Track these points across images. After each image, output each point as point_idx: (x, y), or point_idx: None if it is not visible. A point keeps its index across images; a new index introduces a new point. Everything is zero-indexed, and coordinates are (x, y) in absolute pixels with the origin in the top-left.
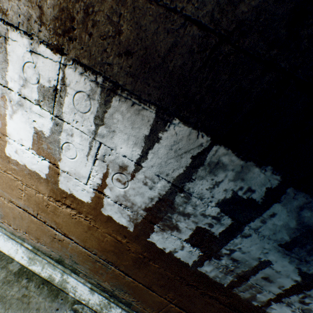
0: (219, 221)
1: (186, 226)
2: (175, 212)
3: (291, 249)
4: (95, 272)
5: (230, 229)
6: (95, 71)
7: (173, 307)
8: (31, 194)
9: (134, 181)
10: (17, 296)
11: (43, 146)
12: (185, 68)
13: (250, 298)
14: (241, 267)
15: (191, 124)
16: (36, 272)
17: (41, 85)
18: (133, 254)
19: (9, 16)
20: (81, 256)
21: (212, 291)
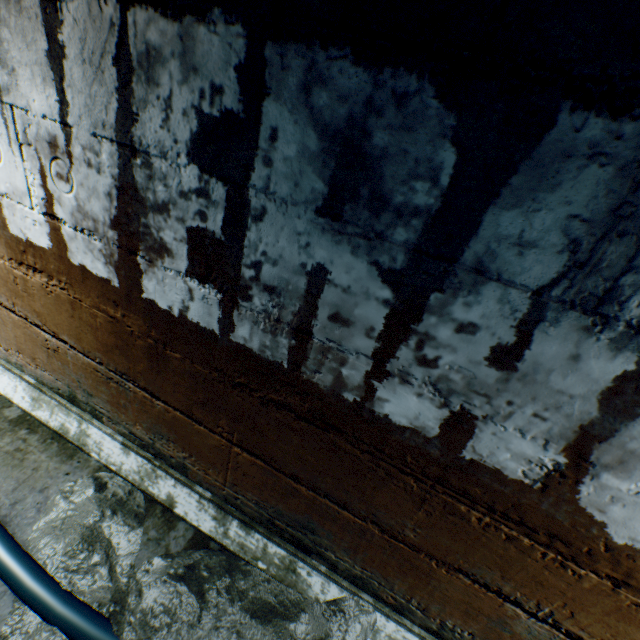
0: (210, 200)
1: (174, 236)
2: (149, 210)
3: (340, 215)
4: (117, 406)
5: (231, 210)
6: None
7: (241, 454)
8: None
9: (77, 167)
10: (7, 449)
11: None
12: None
13: (336, 384)
14: (289, 305)
15: None
16: (43, 421)
17: None
18: (141, 341)
19: None
20: (90, 376)
21: (273, 389)
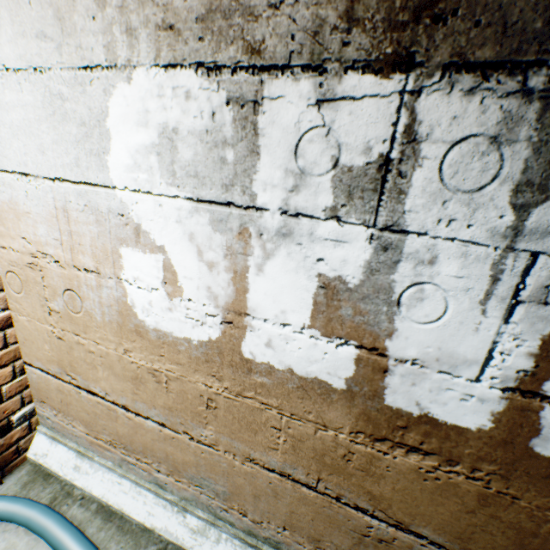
0: None
1: None
2: None
3: None
4: None
5: None
6: (520, 63)
7: None
8: (302, 435)
9: None
10: None
11: (340, 312)
12: None
13: None
14: None
15: None
16: None
17: (341, 170)
18: None
19: (266, 51)
20: None
21: None
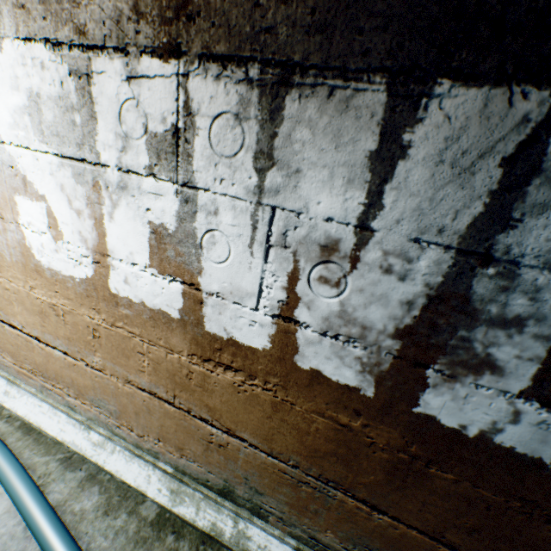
0: None
1: (515, 354)
2: (479, 323)
3: None
4: (301, 509)
5: None
6: (242, 58)
7: None
8: (159, 359)
9: (360, 272)
10: None
11: (167, 254)
12: None
13: None
14: None
15: (487, 78)
16: (188, 519)
17: (151, 135)
18: (383, 453)
19: (89, 33)
20: (267, 475)
21: None
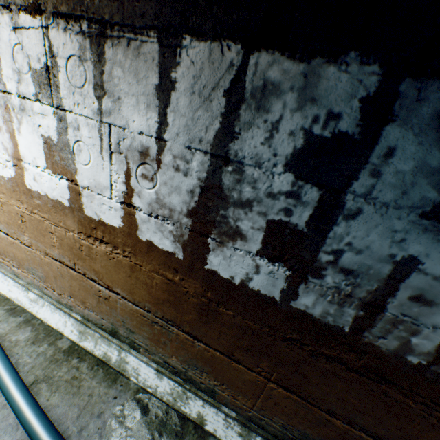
0: (299, 200)
1: (251, 225)
2: (229, 205)
3: None
4: (156, 342)
5: (321, 209)
6: (77, 16)
7: (275, 389)
8: (62, 237)
9: (163, 170)
10: (66, 378)
11: (56, 159)
12: None
13: (400, 348)
14: (364, 285)
15: (208, 35)
16: (89, 350)
17: (34, 71)
18: (194, 298)
19: None
20: (135, 319)
21: (327, 346)
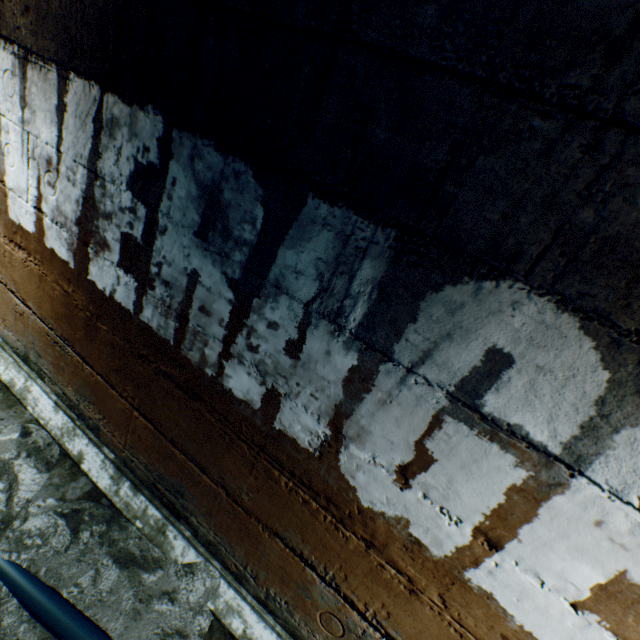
0: (137, 216)
1: (113, 237)
2: (100, 216)
3: (207, 238)
4: (58, 368)
5: (148, 225)
6: (13, 41)
7: (139, 418)
8: None
9: (61, 180)
10: None
11: None
12: (63, 7)
13: (202, 361)
14: (177, 296)
15: (84, 75)
16: None
17: None
18: (83, 313)
19: None
20: (43, 339)
21: (164, 362)
